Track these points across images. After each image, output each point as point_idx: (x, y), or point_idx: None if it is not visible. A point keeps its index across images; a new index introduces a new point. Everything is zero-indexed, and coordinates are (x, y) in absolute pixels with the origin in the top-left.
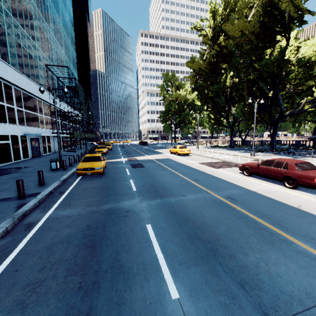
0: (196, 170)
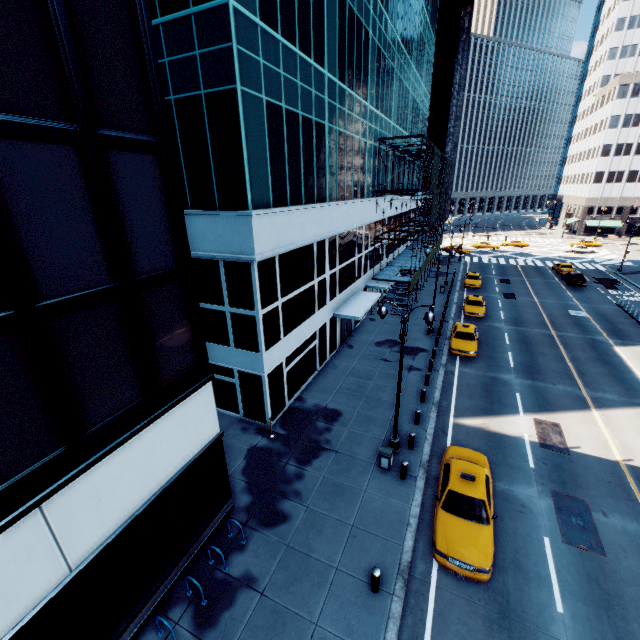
0: None
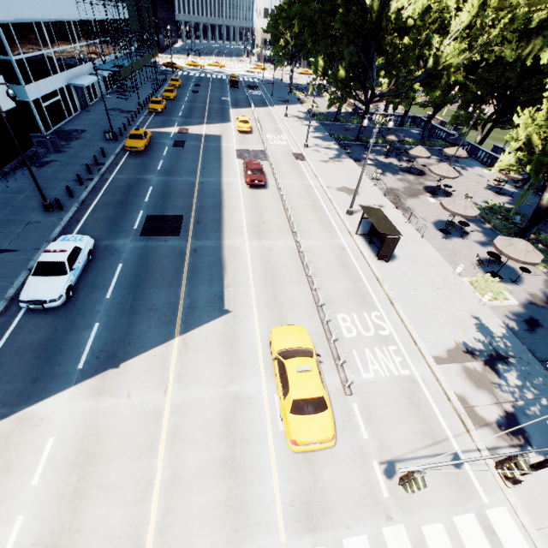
0: (219, 159)
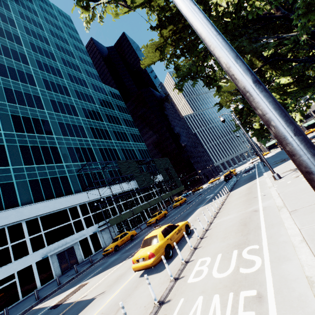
0: None
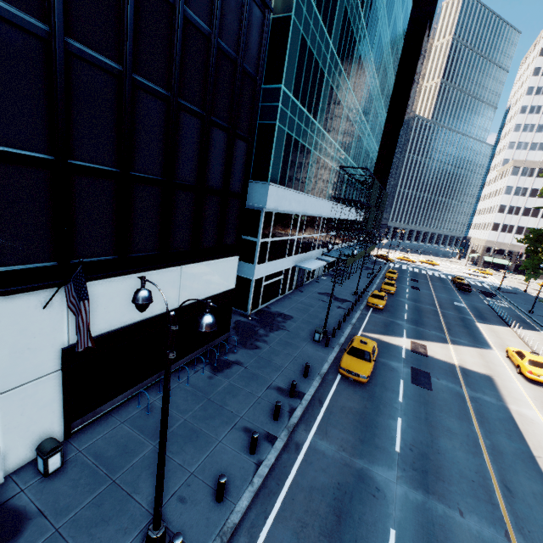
0: (528, 457)
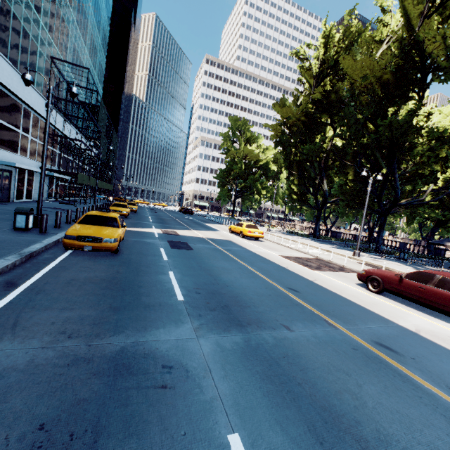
0: (283, 269)
